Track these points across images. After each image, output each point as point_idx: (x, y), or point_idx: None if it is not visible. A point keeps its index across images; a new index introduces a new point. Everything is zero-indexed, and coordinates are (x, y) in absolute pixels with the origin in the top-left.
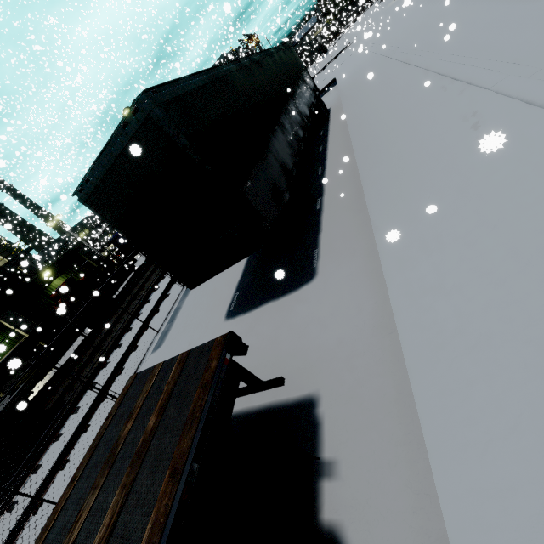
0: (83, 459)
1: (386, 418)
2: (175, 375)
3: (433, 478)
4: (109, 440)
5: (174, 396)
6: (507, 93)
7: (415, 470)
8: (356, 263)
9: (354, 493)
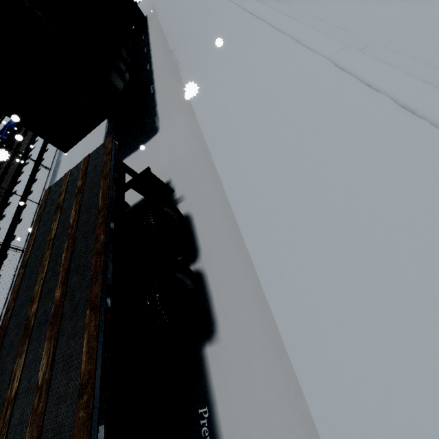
0: (33, 227)
1: (202, 171)
2: (85, 165)
3: (219, 179)
4: (50, 210)
5: (89, 170)
6: (246, 9)
7: (213, 180)
8: (181, 116)
9: (192, 200)
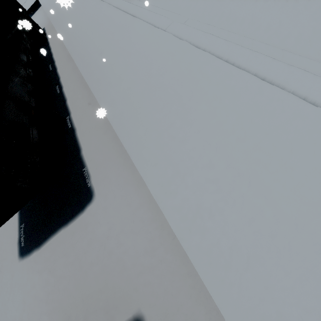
0: None
1: (200, 318)
2: None
3: None
4: None
5: None
6: (178, 36)
7: None
8: (123, 178)
9: None
